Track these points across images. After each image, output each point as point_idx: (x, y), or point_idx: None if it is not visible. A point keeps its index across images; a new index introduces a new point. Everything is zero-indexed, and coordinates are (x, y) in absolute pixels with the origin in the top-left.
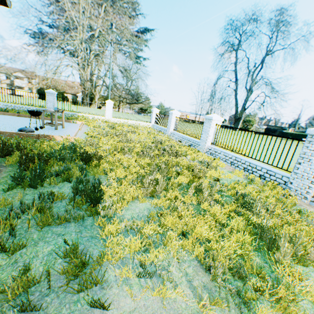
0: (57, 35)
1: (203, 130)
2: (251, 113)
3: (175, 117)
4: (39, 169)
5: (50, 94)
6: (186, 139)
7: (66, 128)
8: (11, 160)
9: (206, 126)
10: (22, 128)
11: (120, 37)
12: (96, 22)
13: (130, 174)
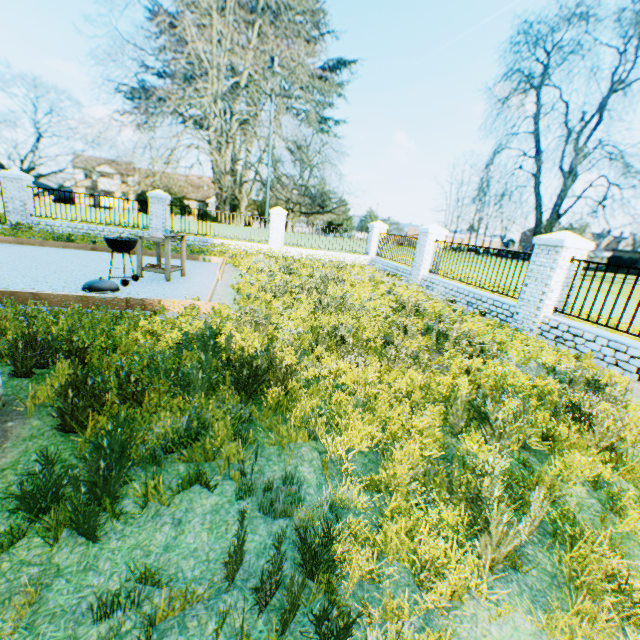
0: (172, 85)
1: (528, 275)
2: (588, 225)
3: (434, 240)
4: (108, 449)
5: (158, 201)
6: (469, 295)
7: (191, 275)
8: (41, 391)
9: (541, 265)
10: (91, 282)
11: (293, 77)
12: (245, 53)
13: (397, 448)
